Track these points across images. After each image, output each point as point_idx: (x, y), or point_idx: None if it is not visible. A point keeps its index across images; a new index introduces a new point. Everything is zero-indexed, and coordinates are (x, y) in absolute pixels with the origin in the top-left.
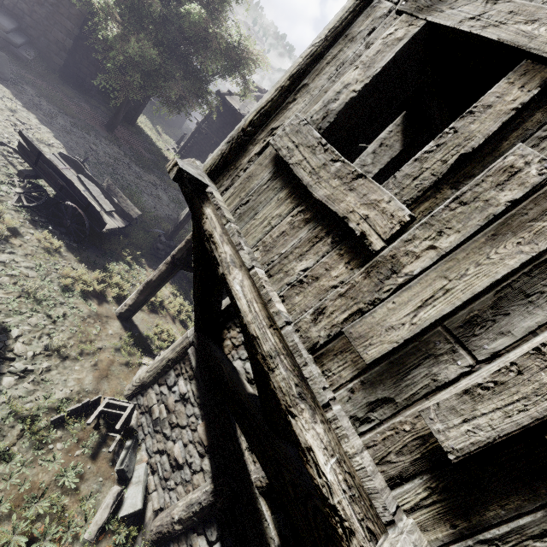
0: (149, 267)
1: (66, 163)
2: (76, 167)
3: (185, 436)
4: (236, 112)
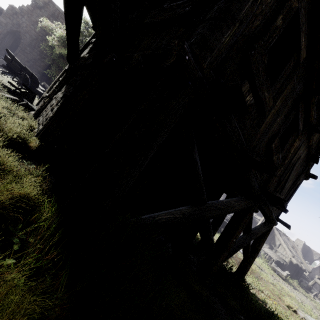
0: None
1: None
2: None
3: None
4: None
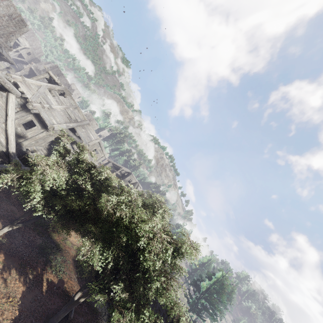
0: None
1: None
2: None
3: None
4: None
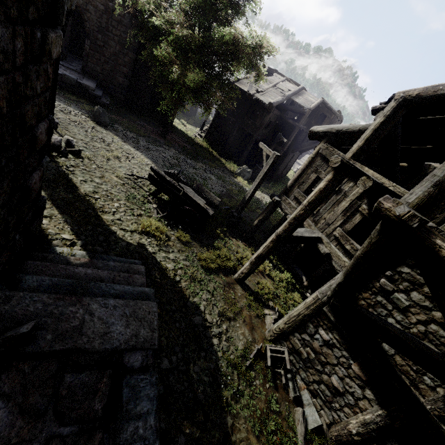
0: (232, 238)
1: (169, 177)
2: (175, 178)
3: (338, 372)
4: (245, 93)
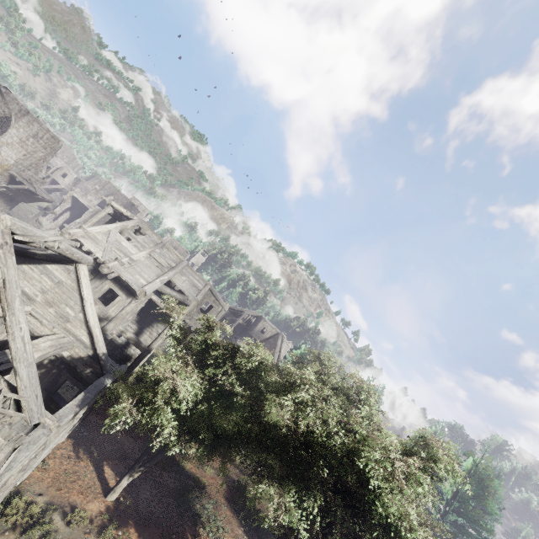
0: None
1: None
2: None
3: None
4: None
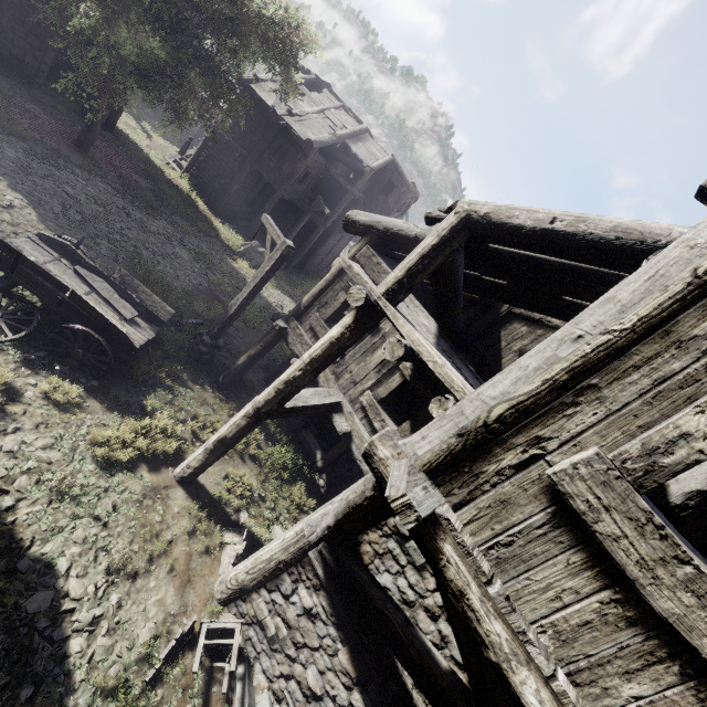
0: (195, 384)
1: (51, 250)
2: (68, 255)
3: (319, 661)
4: (268, 109)
